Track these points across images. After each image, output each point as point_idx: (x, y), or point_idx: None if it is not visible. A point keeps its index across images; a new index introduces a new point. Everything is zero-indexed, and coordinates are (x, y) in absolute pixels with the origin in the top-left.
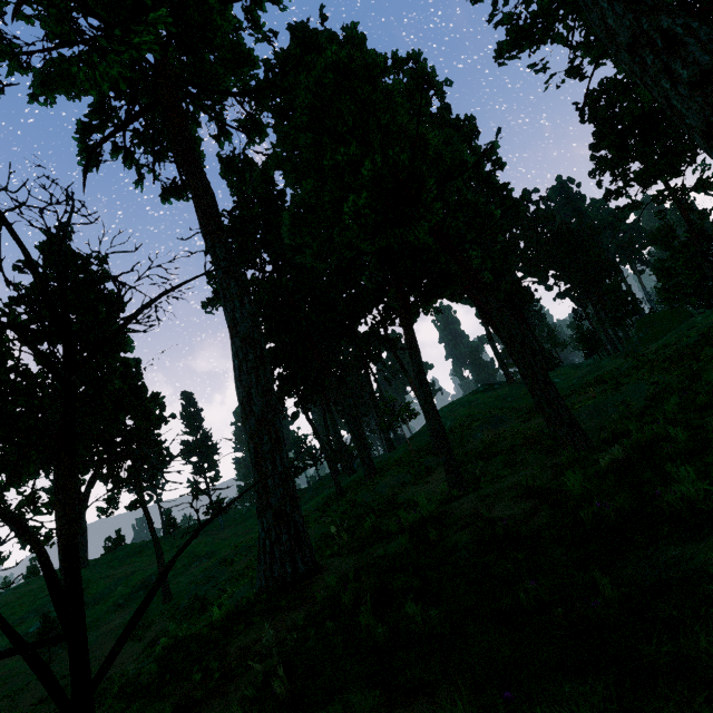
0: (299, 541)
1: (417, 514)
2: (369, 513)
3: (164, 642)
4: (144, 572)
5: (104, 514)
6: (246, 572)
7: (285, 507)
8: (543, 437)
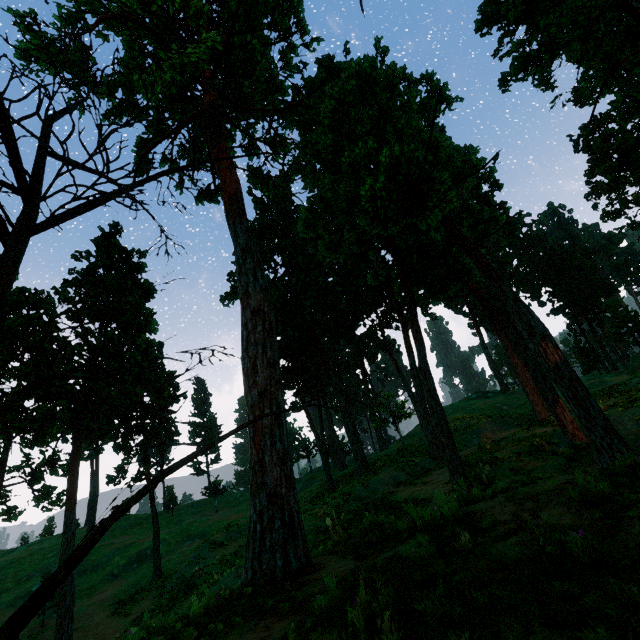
0: (292, 530)
1: (435, 512)
2: (363, 509)
3: (135, 631)
4: (141, 544)
5: (112, 482)
6: (234, 557)
7: (281, 488)
8: (552, 446)
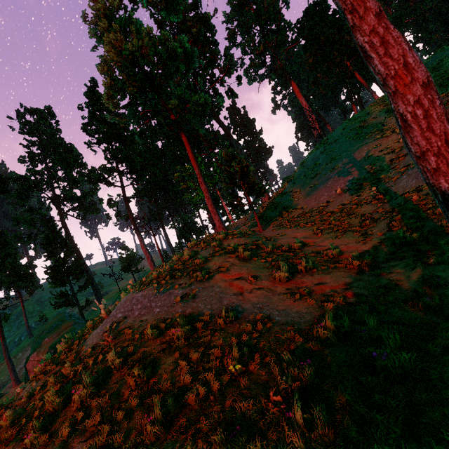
0: None
1: None
2: None
3: None
4: None
5: None
6: None
7: None
8: None
